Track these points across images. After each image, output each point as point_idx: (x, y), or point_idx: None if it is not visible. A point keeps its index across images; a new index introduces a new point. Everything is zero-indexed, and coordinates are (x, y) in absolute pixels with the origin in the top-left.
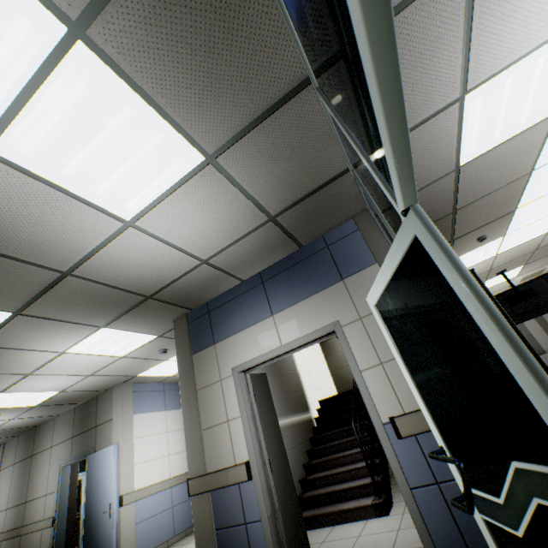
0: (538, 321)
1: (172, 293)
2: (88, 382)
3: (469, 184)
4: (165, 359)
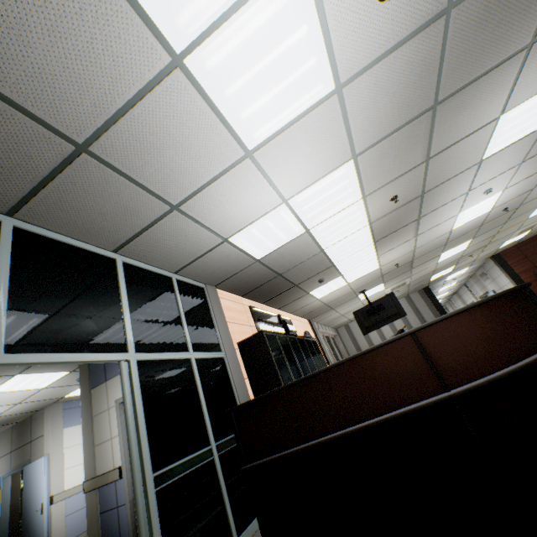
0: (417, 316)
1: None
2: (19, 407)
3: (277, 263)
4: None
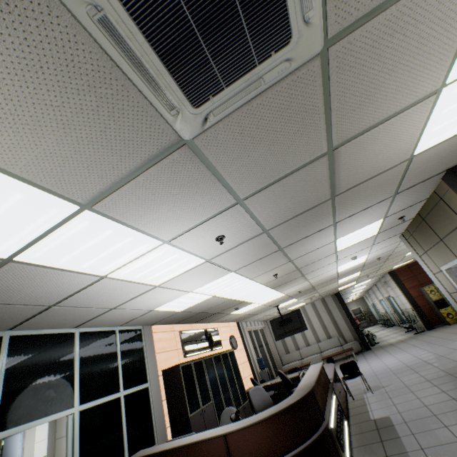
0: (330, 316)
1: None
2: None
3: (196, 309)
4: None
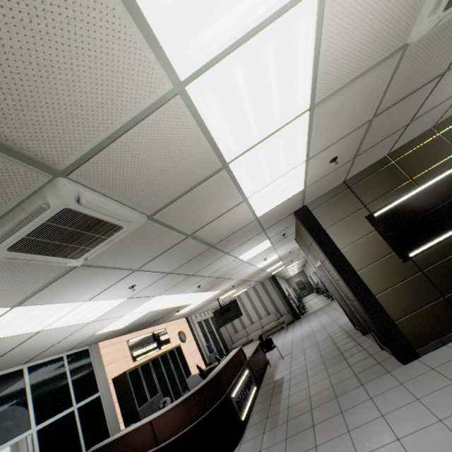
0: (268, 296)
1: None
2: None
3: (137, 322)
4: None
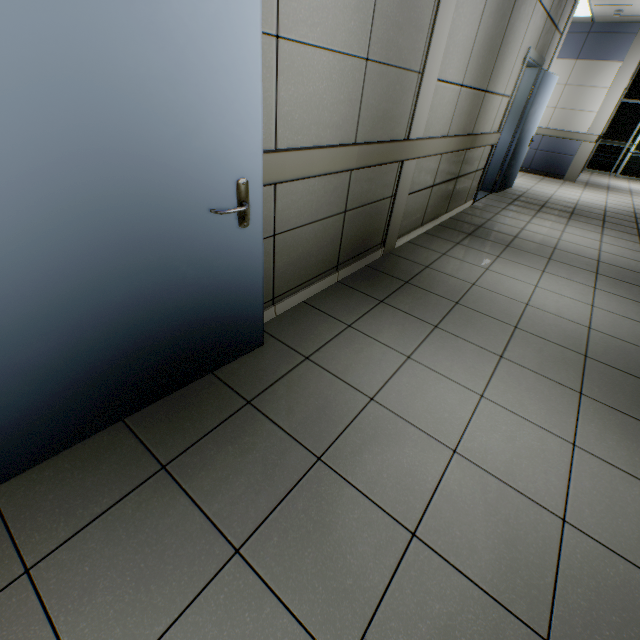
0: None
1: None
2: None
3: None
4: (594, 6)
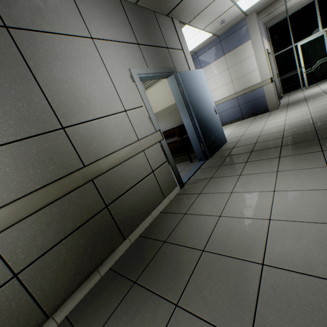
0: None
1: (278, 2)
2: None
3: None
4: (204, 29)
